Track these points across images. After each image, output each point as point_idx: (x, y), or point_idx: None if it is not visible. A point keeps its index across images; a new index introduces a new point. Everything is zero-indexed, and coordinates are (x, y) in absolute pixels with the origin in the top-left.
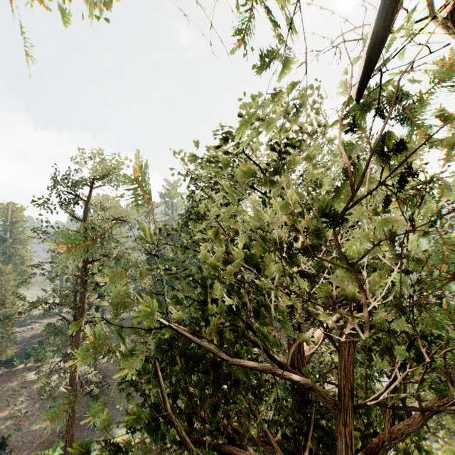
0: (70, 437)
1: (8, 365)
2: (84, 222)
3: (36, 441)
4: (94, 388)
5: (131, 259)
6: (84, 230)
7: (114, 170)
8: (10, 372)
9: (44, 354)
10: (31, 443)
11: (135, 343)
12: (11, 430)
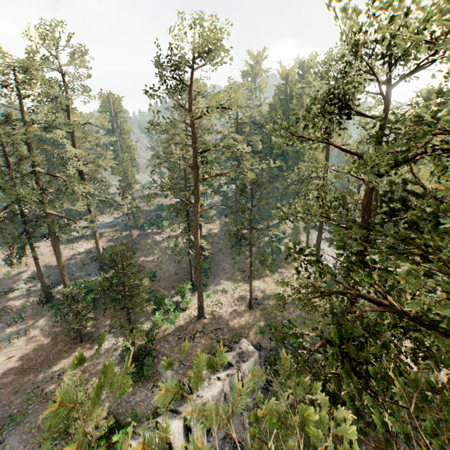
0: (199, 281)
1: (141, 229)
2: (191, 112)
3: (172, 277)
4: (207, 253)
5: (238, 152)
6: (192, 121)
7: (218, 42)
8: (143, 233)
9: (162, 224)
10: (169, 278)
11: (238, 226)
12: (155, 268)
